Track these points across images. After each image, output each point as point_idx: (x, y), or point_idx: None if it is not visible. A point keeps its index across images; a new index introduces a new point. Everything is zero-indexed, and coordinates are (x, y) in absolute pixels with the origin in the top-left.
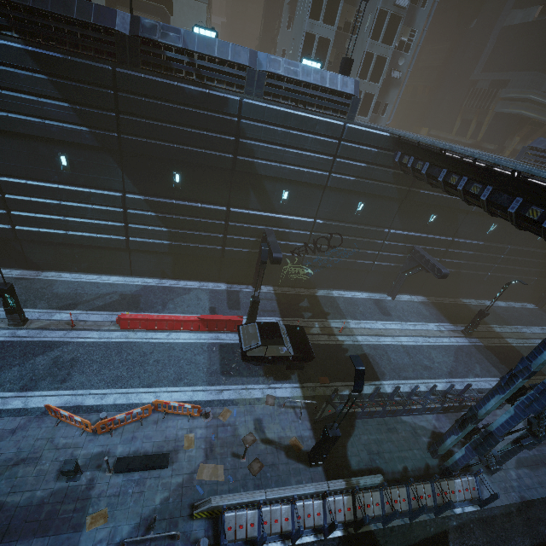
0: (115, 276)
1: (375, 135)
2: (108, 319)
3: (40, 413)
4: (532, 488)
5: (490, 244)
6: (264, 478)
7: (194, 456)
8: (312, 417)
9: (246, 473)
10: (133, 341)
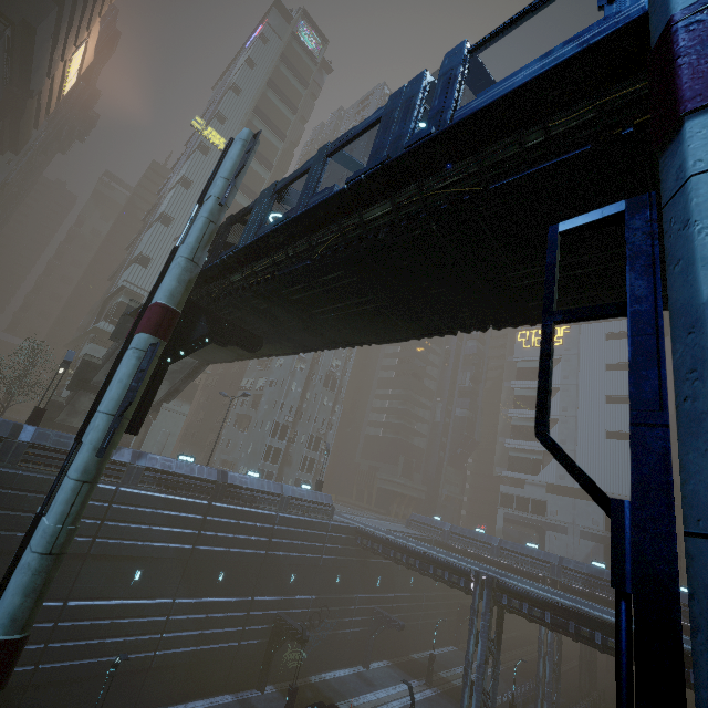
0: None
1: (345, 526)
2: None
3: None
4: None
5: (415, 594)
6: None
7: None
8: None
9: None
10: None
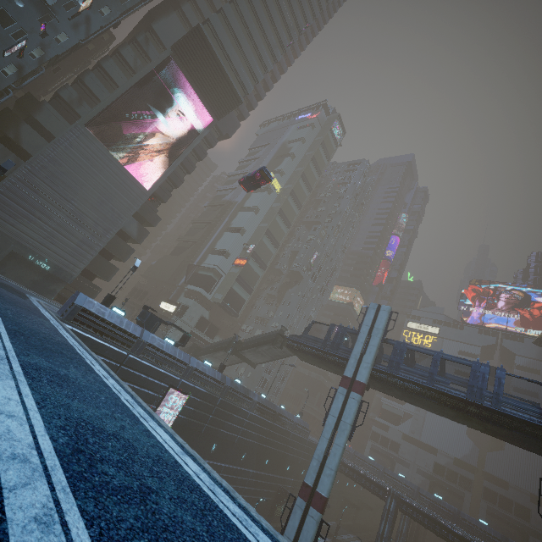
0: None
1: (312, 443)
2: None
3: None
4: None
5: None
6: None
7: None
8: None
9: None
10: None
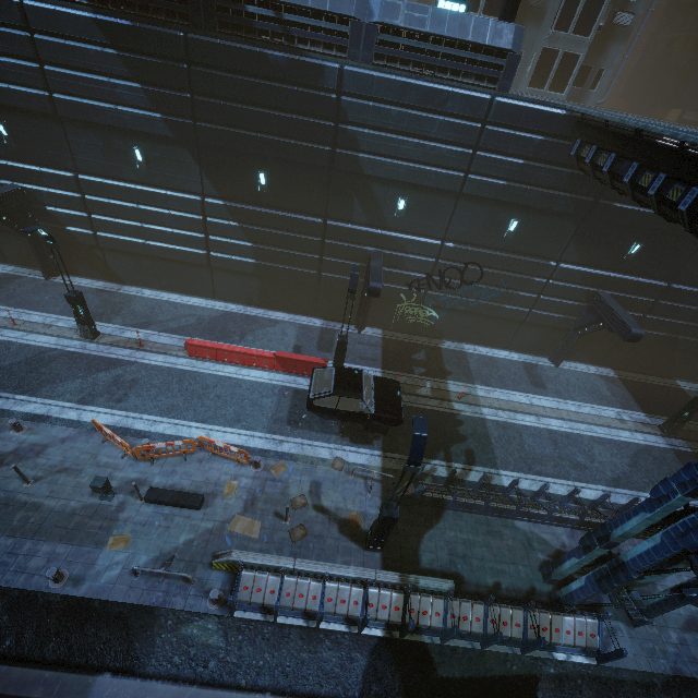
0: (197, 298)
1: (542, 113)
2: (178, 344)
3: (91, 428)
4: None
5: None
6: (304, 547)
7: (232, 505)
8: (386, 494)
9: (286, 537)
10: (198, 371)
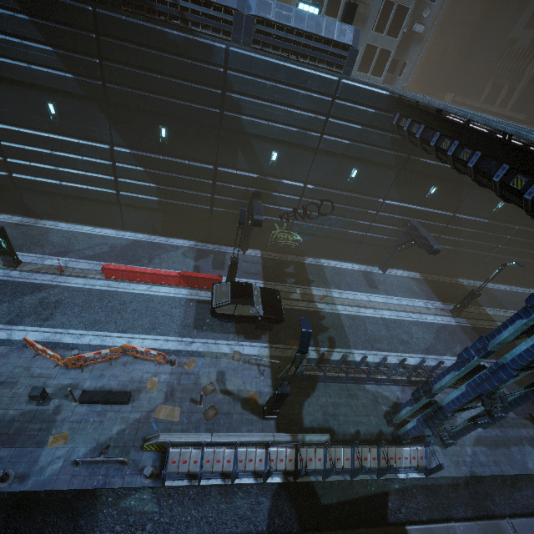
0: (108, 229)
1: (373, 93)
2: (95, 268)
3: (21, 345)
4: (486, 465)
5: (496, 223)
6: (216, 423)
7: (155, 397)
8: (275, 376)
9: (201, 417)
10: (115, 290)
